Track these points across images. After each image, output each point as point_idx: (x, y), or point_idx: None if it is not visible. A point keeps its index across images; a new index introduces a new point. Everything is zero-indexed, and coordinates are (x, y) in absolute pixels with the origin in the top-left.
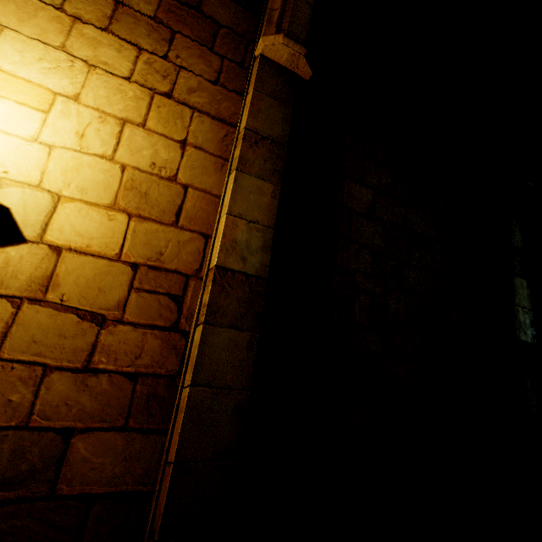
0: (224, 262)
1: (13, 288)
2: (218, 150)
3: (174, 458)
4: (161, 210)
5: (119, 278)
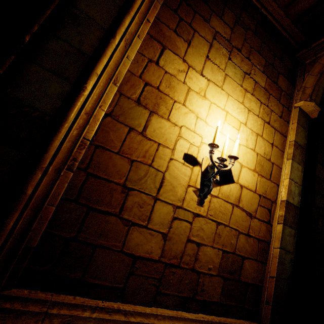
0: (288, 199)
1: (232, 200)
2: (281, 148)
3: (275, 275)
4: (266, 173)
5: (256, 200)
